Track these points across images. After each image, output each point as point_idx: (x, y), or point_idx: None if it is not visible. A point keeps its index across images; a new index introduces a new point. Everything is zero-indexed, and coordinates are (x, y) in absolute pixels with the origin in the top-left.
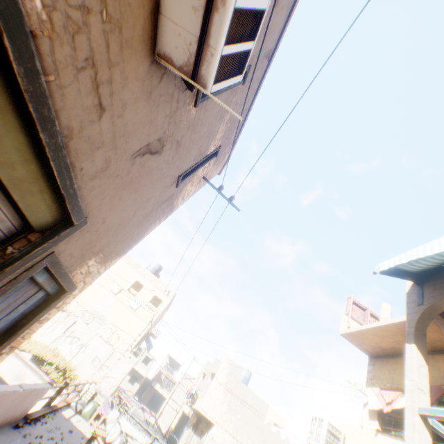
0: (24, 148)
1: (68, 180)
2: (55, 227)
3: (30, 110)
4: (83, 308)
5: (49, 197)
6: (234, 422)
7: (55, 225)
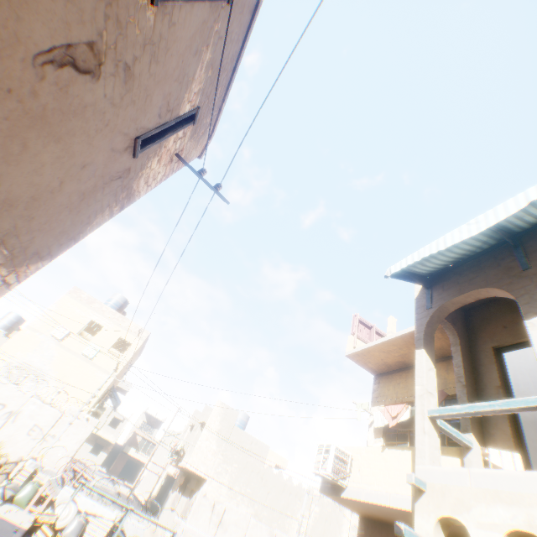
0: None
1: None
2: None
3: None
4: (9, 363)
5: None
6: (230, 473)
7: None
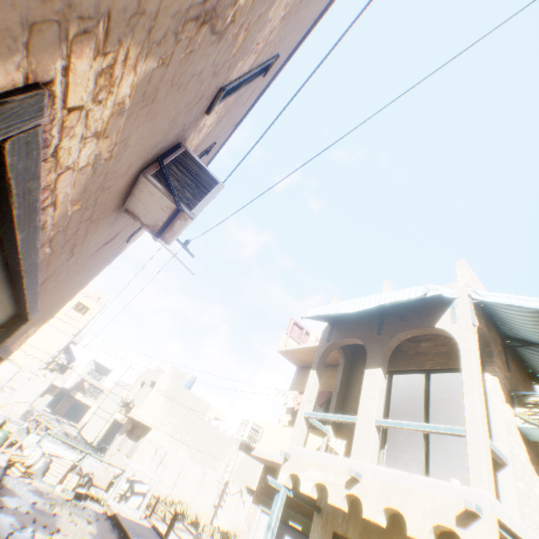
0: (4, 299)
1: (35, 303)
2: (8, 323)
3: (25, 292)
4: None
5: (11, 311)
6: (173, 425)
7: (8, 322)
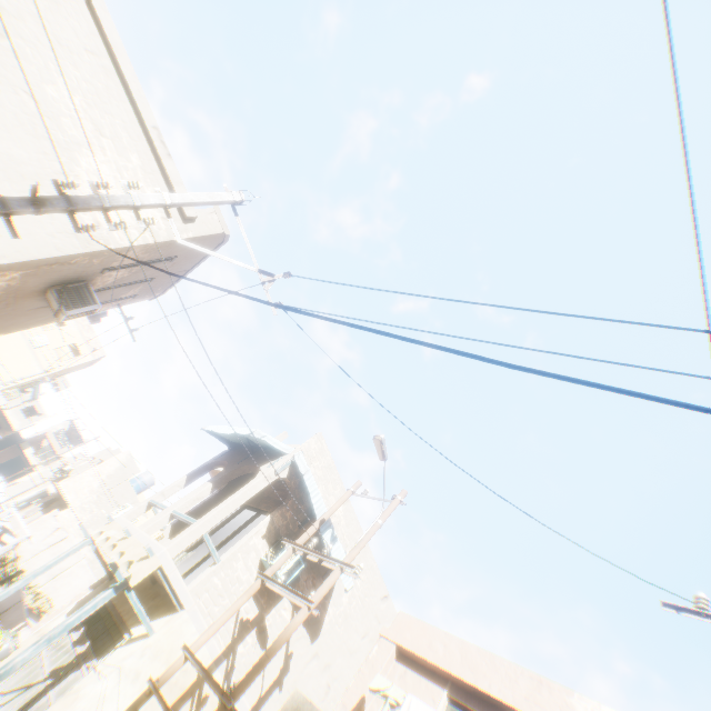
0: None
1: None
2: None
3: None
4: None
5: None
6: (94, 515)
7: None
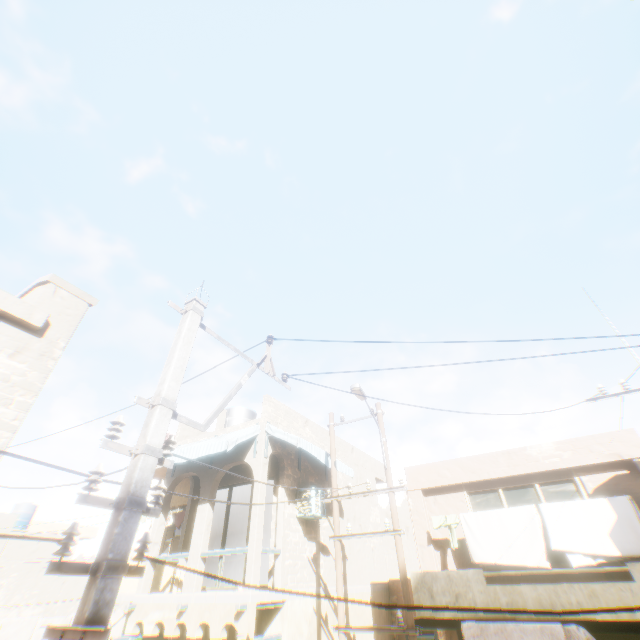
0: None
1: None
2: None
3: None
4: None
5: None
6: (8, 586)
7: None
